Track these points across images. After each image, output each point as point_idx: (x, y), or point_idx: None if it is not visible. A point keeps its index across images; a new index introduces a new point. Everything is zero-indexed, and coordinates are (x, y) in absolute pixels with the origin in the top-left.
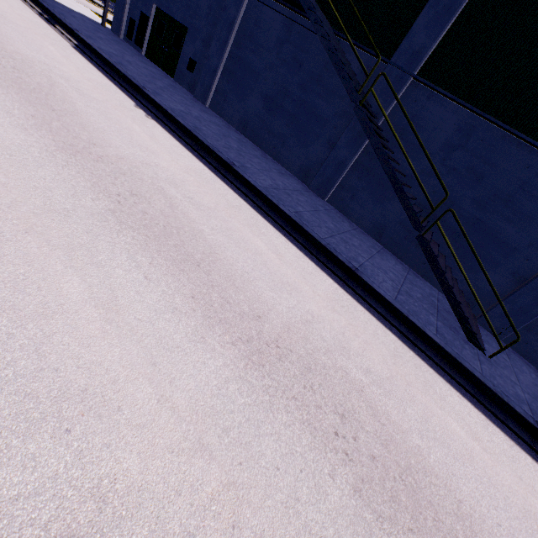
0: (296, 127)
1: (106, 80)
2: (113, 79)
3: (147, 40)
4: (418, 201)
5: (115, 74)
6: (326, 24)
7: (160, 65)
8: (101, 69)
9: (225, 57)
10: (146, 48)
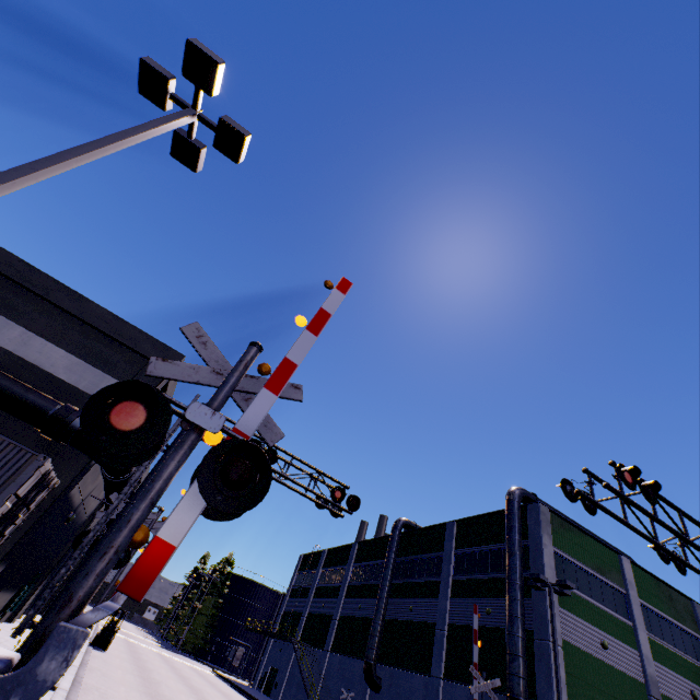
0: (304, 691)
1: (233, 689)
2: (236, 690)
3: (265, 683)
4: (334, 698)
5: (238, 689)
6: (300, 645)
7: (267, 693)
8: (234, 688)
9: (288, 674)
10: (264, 688)
